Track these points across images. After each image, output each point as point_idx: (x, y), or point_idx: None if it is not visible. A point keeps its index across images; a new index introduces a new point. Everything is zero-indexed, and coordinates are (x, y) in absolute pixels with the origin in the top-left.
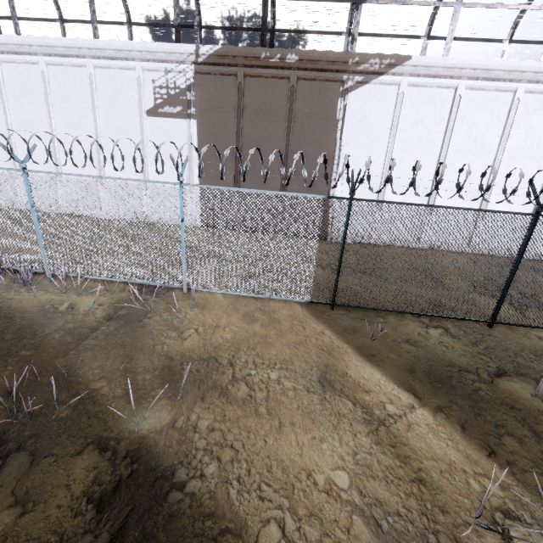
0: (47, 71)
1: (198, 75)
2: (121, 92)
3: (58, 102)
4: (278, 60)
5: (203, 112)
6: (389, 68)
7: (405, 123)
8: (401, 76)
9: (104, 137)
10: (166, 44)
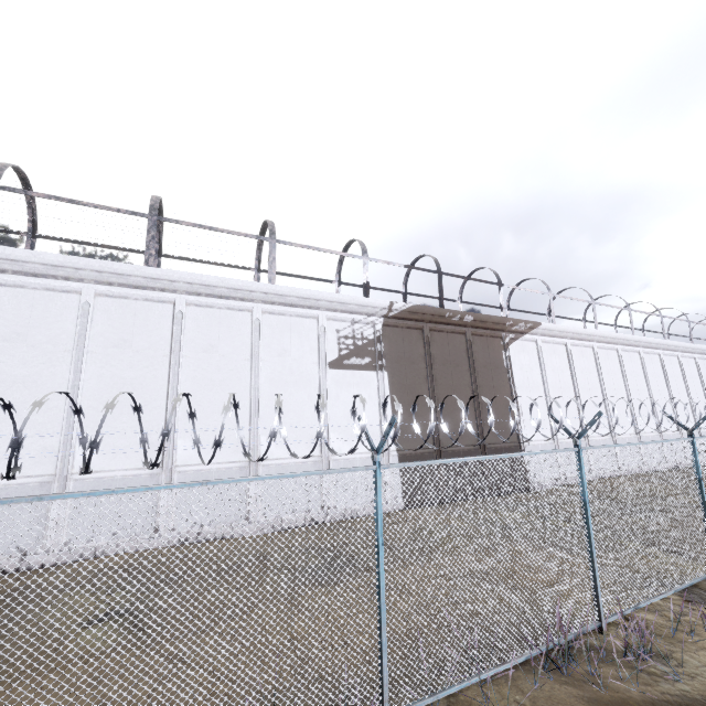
0: (184, 312)
1: (385, 327)
2: (296, 341)
3: (195, 352)
4: (458, 319)
5: (393, 363)
6: (529, 329)
7: (547, 369)
8: (536, 335)
9: (265, 397)
10: (360, 298)
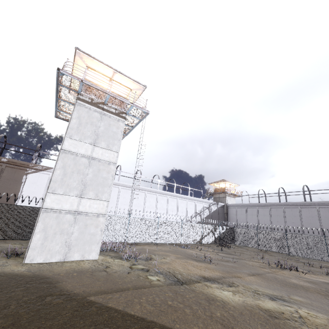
0: None
1: None
2: None
3: None
4: None
5: None
6: (45, 169)
7: None
8: (50, 172)
9: None
10: None
